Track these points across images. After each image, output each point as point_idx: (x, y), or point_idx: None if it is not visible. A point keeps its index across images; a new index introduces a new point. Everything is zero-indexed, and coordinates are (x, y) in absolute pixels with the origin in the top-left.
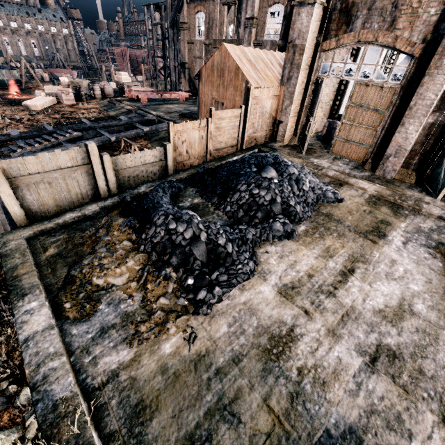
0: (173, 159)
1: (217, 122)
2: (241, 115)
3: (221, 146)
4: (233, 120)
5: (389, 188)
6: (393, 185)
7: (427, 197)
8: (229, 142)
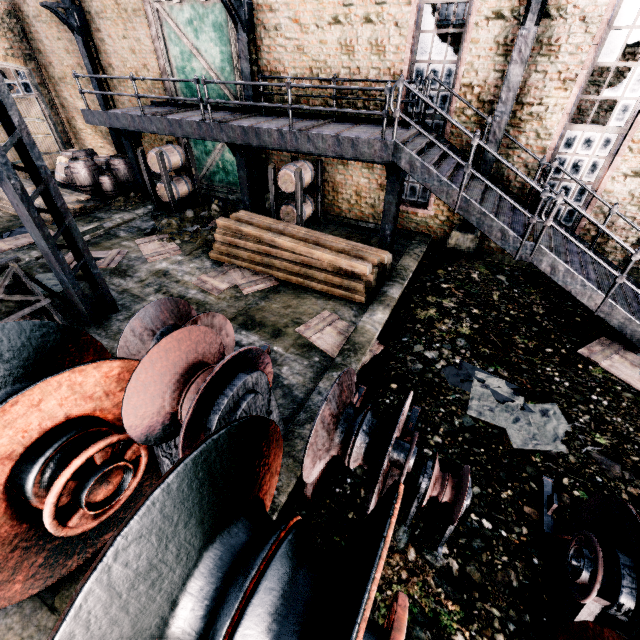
0: None
1: None
2: None
3: None
4: None
5: None
6: None
7: None
8: None
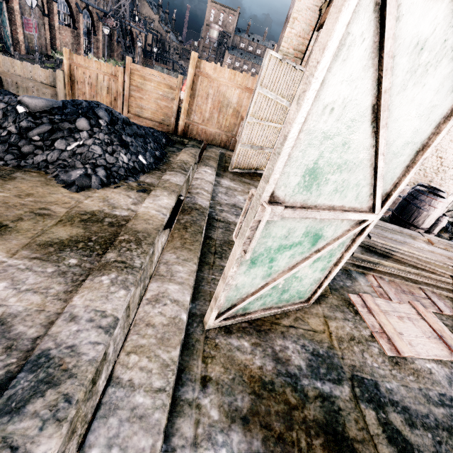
0: (68, 93)
1: (138, 79)
2: (177, 87)
3: (144, 114)
4: (166, 90)
5: (173, 231)
6: (187, 234)
7: (180, 289)
8: (158, 117)
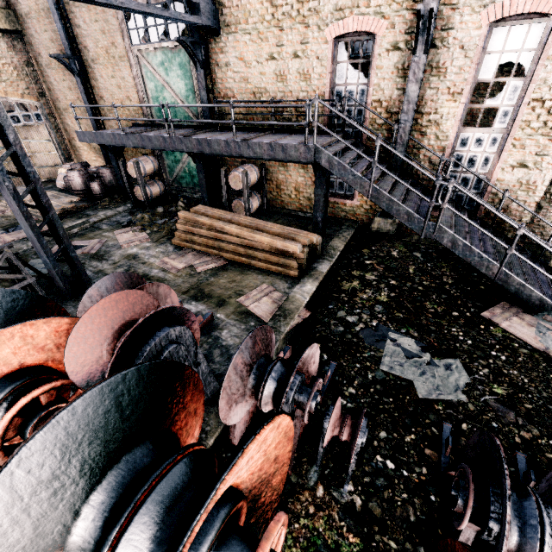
0: None
1: None
2: None
3: None
4: None
5: None
6: None
7: None
8: None
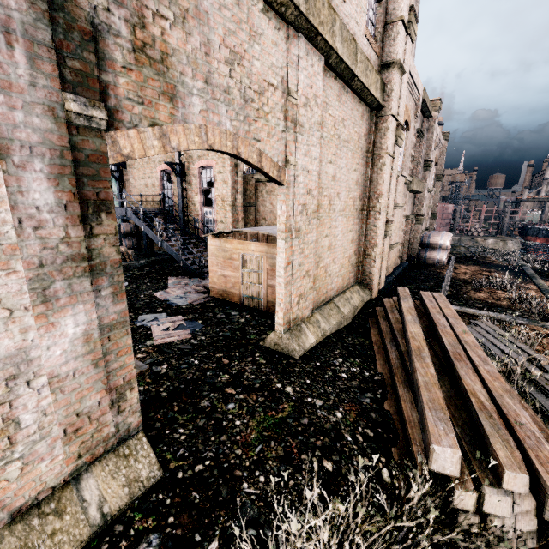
0: None
1: None
2: None
3: None
4: None
5: None
6: None
7: None
8: None
